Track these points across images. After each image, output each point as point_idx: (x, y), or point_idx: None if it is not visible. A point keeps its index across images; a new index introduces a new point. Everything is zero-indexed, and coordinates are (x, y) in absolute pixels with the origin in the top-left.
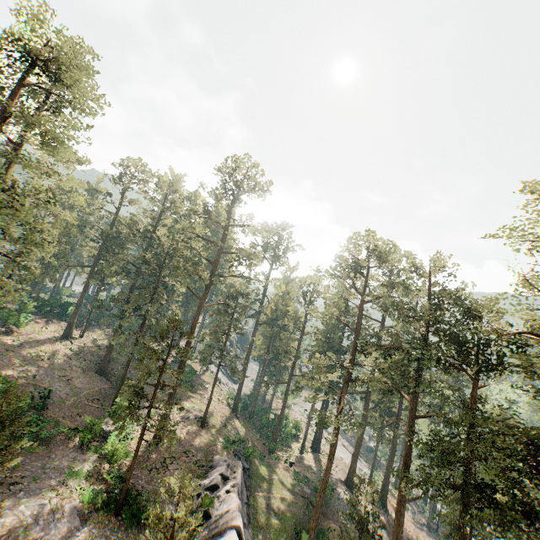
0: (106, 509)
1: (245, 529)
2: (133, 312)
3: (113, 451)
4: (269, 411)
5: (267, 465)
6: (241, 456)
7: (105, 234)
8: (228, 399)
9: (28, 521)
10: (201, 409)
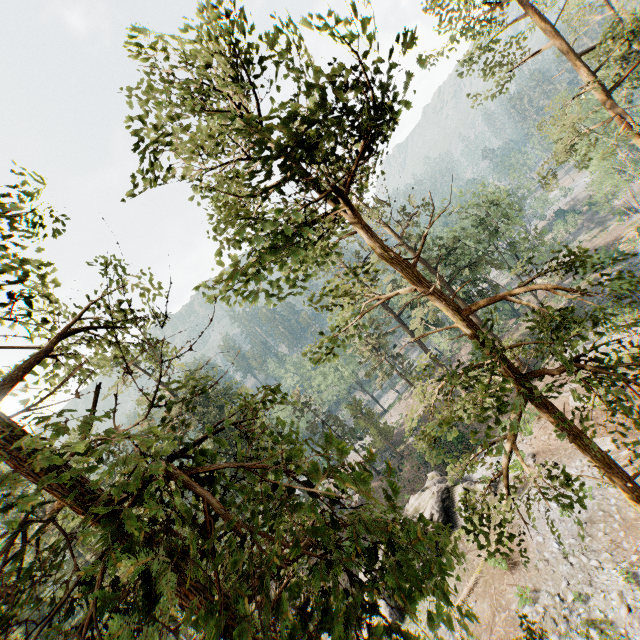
0: None
1: None
2: None
3: None
4: None
5: None
6: None
7: None
8: None
9: None
10: None
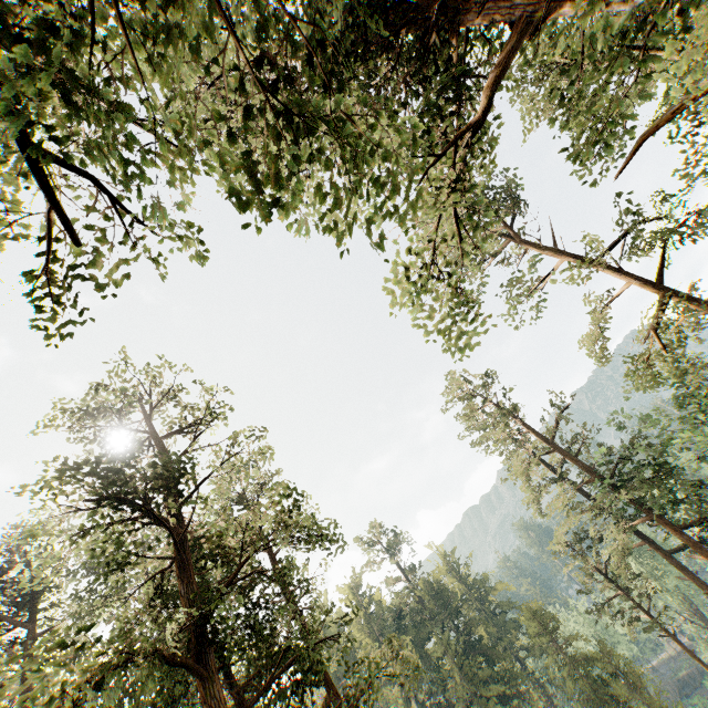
0: None
1: None
2: None
3: None
4: None
5: None
6: None
7: None
8: None
9: None
10: None
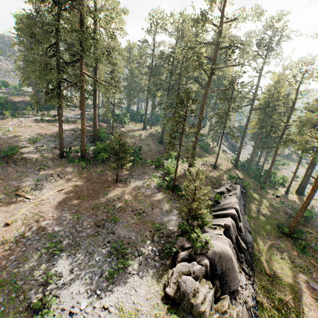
0: (167, 189)
1: (242, 216)
2: (169, 107)
3: (168, 169)
4: (261, 169)
5: (258, 194)
6: (240, 186)
7: (149, 68)
8: (231, 160)
9: (139, 187)
10: (213, 161)
